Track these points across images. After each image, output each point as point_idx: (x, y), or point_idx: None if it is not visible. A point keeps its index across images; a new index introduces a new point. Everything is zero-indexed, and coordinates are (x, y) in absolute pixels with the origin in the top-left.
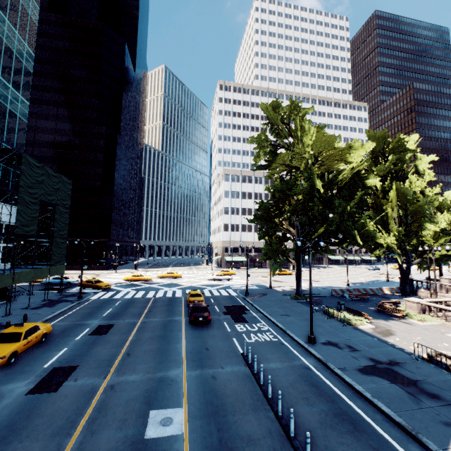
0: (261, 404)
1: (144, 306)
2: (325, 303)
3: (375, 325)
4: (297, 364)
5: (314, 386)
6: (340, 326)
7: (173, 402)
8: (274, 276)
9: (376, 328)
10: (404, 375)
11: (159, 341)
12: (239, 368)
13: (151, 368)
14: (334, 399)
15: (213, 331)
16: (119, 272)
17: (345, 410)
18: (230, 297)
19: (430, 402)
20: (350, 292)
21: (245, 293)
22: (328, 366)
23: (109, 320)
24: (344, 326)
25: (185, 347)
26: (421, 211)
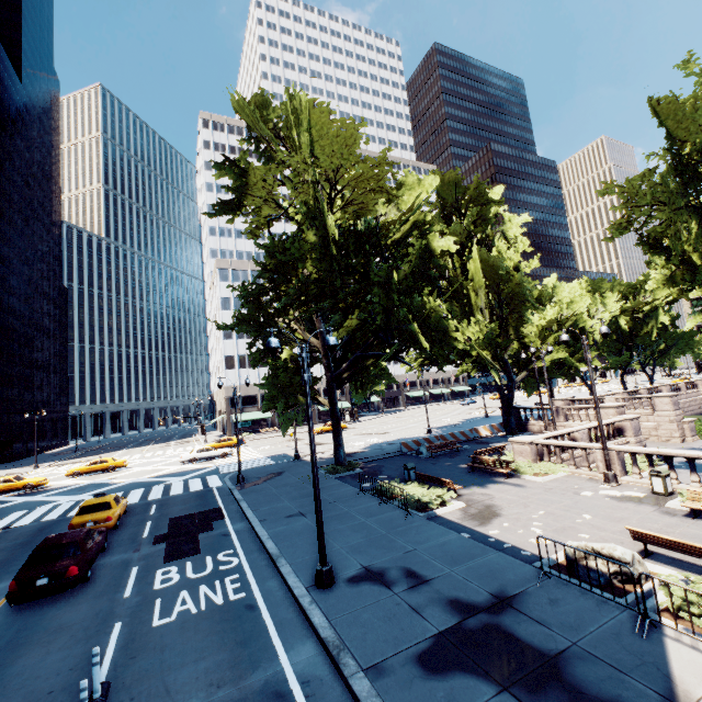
0: None
1: None
2: (387, 471)
3: (468, 499)
4: (256, 686)
5: None
6: (400, 519)
7: None
8: (316, 436)
9: (469, 507)
10: (527, 644)
11: None
12: None
13: None
14: None
15: (75, 610)
16: None
17: None
18: (202, 492)
19: None
20: (431, 444)
21: (237, 479)
22: (339, 670)
23: None
24: (410, 517)
25: None
26: (518, 291)
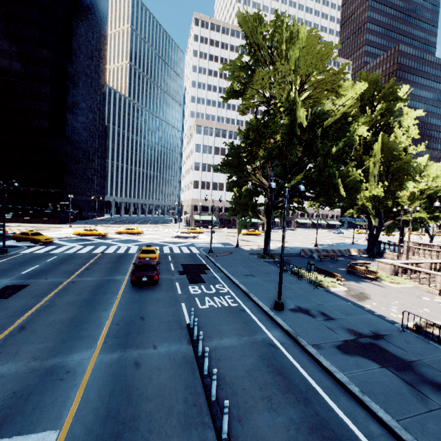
0: (197, 414)
1: (83, 263)
2: (294, 263)
3: (348, 287)
4: (259, 339)
5: (280, 375)
6: (310, 289)
7: (47, 418)
8: (243, 236)
9: (349, 291)
10: (394, 354)
11: (80, 307)
12: (179, 348)
13: (44, 351)
14: (308, 397)
15: (159, 294)
16: (74, 227)
17: (325, 418)
18: (191, 254)
19: (438, 397)
20: (319, 253)
21: (209, 251)
22: (298, 342)
23: (26, 279)
24: (316, 289)
25: (113, 315)
26: (404, 167)
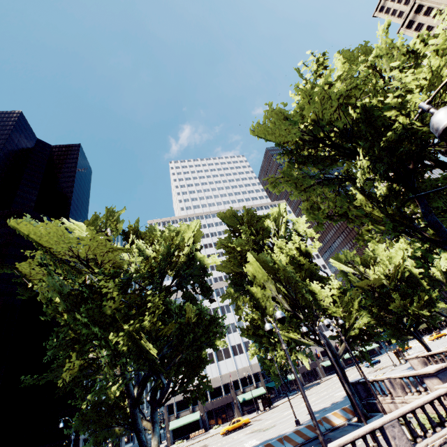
0: None
1: None
2: None
3: None
4: None
5: None
6: None
7: None
8: (220, 439)
9: None
10: None
11: None
12: None
13: None
14: None
15: None
16: None
17: None
18: None
19: None
20: None
21: None
22: None
23: None
24: None
25: None
26: (287, 276)
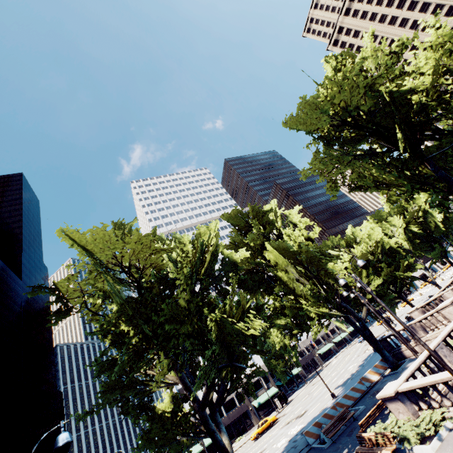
0: None
1: None
2: None
3: None
4: None
5: None
6: None
7: None
8: (253, 444)
9: None
10: None
11: None
12: None
13: None
14: None
15: None
16: None
17: None
18: None
19: None
20: (332, 418)
21: None
22: None
23: None
24: None
25: None
26: (310, 255)
